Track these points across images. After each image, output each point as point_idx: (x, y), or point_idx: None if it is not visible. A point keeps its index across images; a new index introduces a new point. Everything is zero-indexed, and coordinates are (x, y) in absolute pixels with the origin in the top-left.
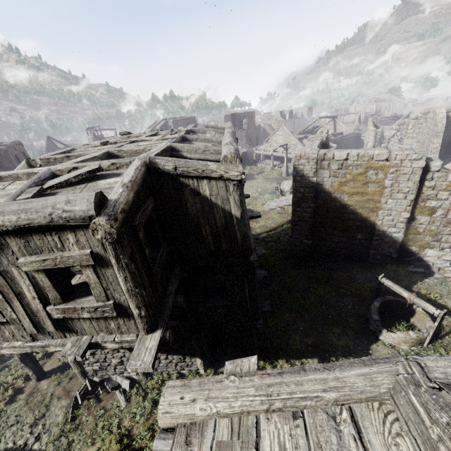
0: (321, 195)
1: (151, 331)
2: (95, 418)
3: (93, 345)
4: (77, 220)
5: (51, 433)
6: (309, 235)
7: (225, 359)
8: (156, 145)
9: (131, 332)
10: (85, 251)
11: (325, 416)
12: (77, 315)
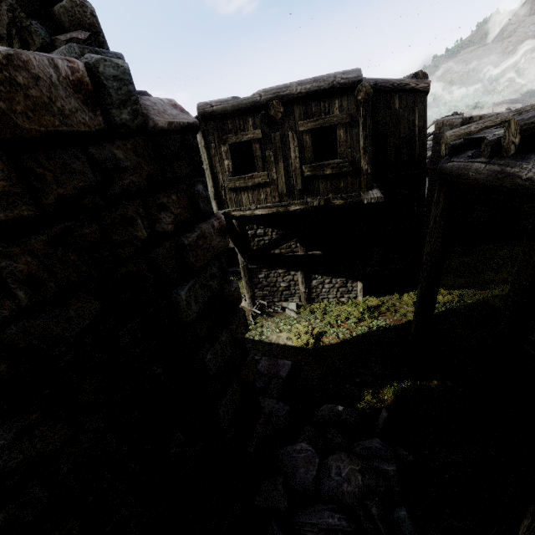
0: None
1: (370, 188)
2: (275, 322)
3: (324, 203)
4: (349, 85)
5: None
6: None
7: (379, 294)
8: None
9: (353, 192)
10: (345, 112)
11: None
12: (322, 172)
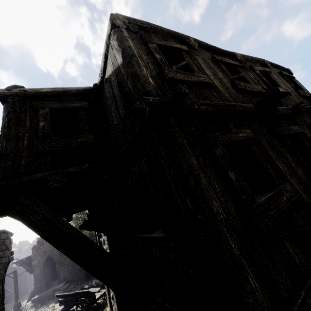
0: None
1: None
2: None
3: None
4: None
5: None
6: None
7: None
8: None
9: None
10: None
11: None
12: None
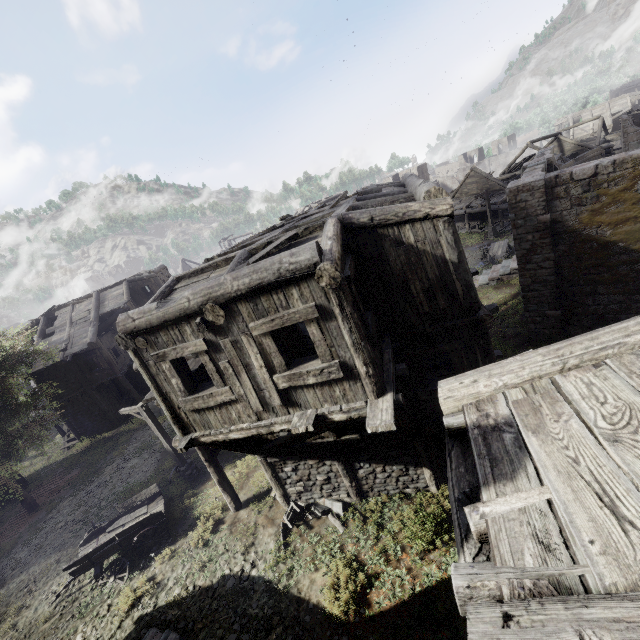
0: (563, 238)
1: (380, 394)
2: (311, 544)
3: (319, 419)
4: (303, 270)
5: (266, 560)
6: (555, 302)
7: None
8: (334, 210)
9: (358, 400)
10: (310, 304)
11: (634, 356)
12: (302, 381)
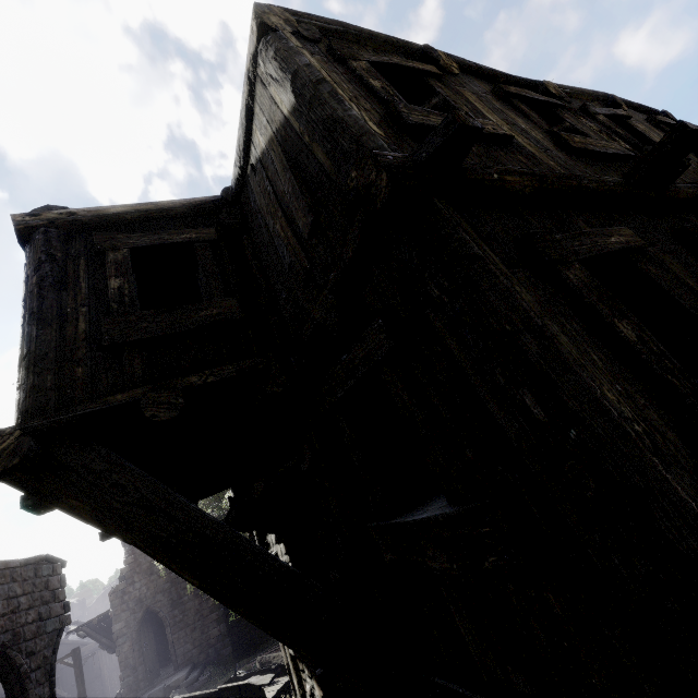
0: None
1: None
2: None
3: None
4: None
5: None
6: None
7: None
8: None
9: None
10: None
11: None
12: None
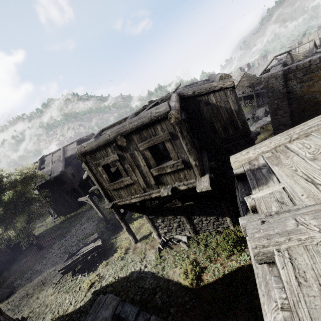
0: (294, 100)
1: (202, 175)
2: (173, 256)
3: (173, 189)
4: (162, 115)
5: (151, 264)
6: None
7: None
8: None
9: (192, 179)
10: (166, 132)
11: None
12: (164, 171)
